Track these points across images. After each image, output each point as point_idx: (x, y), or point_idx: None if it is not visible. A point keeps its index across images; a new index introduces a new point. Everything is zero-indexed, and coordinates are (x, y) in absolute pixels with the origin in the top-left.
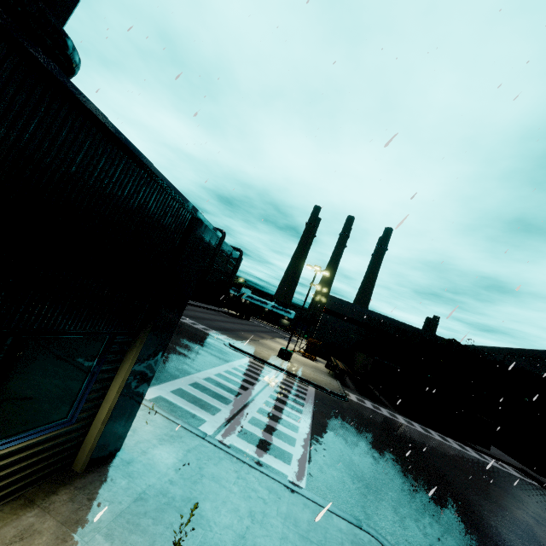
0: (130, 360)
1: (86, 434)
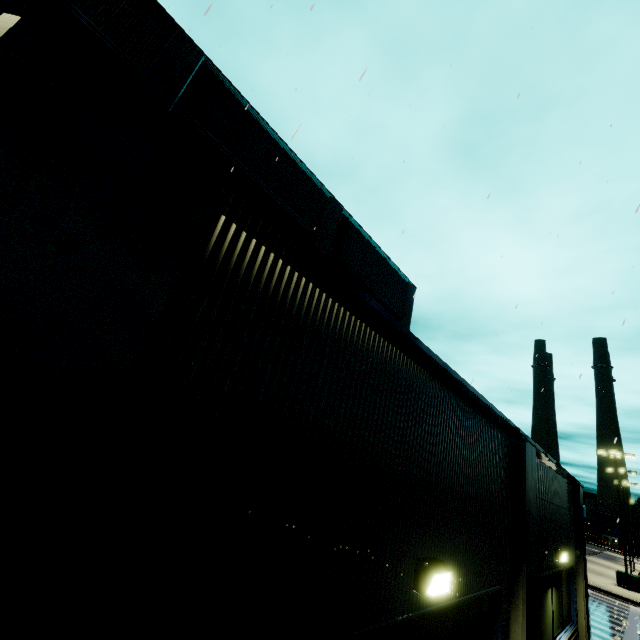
0: (581, 582)
1: (578, 635)
